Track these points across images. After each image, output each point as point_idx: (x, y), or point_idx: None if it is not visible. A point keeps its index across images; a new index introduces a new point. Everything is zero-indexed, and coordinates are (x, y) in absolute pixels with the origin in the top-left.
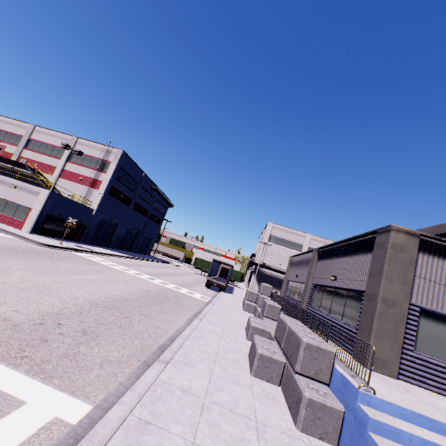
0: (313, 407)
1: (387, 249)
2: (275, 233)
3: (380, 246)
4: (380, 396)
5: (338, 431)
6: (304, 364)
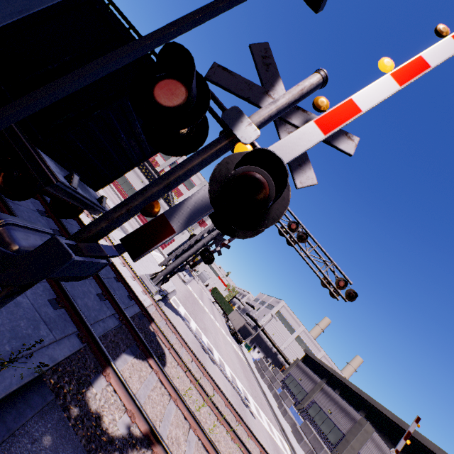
0: None
1: (362, 428)
2: (282, 311)
3: (360, 424)
4: None
5: None
6: None
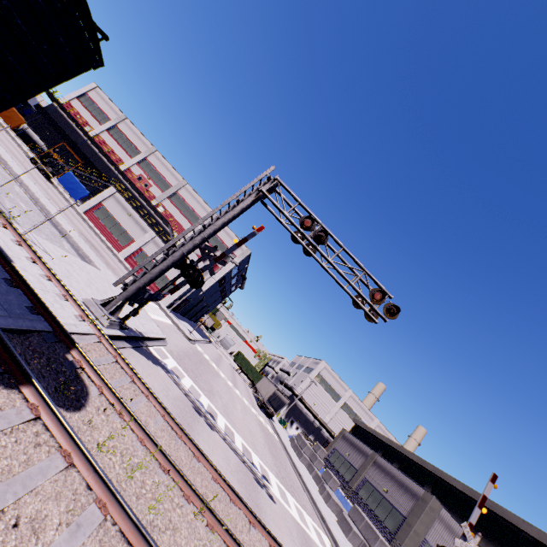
0: None
1: (426, 506)
2: (324, 374)
3: (424, 501)
4: None
5: None
6: None
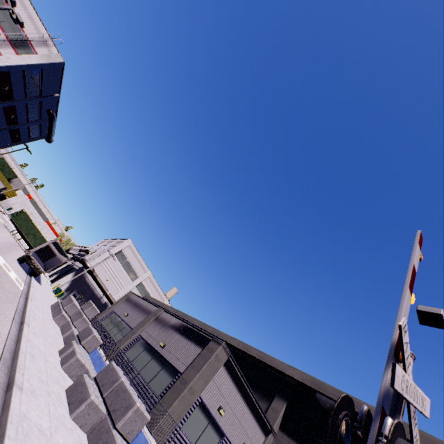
0: None
1: (213, 355)
2: (127, 252)
3: (210, 350)
4: None
5: None
6: (126, 423)
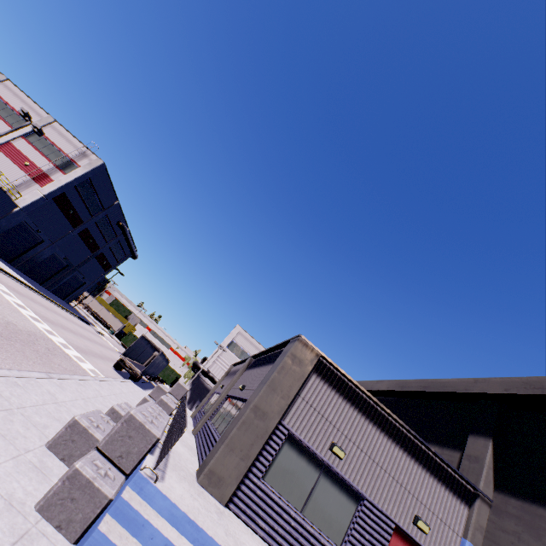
0: (76, 482)
1: (285, 356)
2: (239, 341)
3: (284, 354)
4: (161, 488)
5: (88, 522)
6: (113, 439)
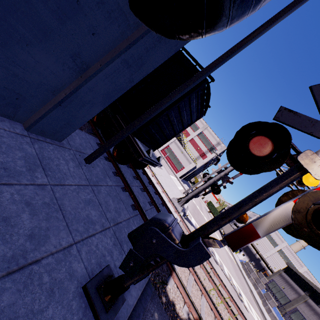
0: None
1: None
2: None
3: None
4: None
5: None
6: None
